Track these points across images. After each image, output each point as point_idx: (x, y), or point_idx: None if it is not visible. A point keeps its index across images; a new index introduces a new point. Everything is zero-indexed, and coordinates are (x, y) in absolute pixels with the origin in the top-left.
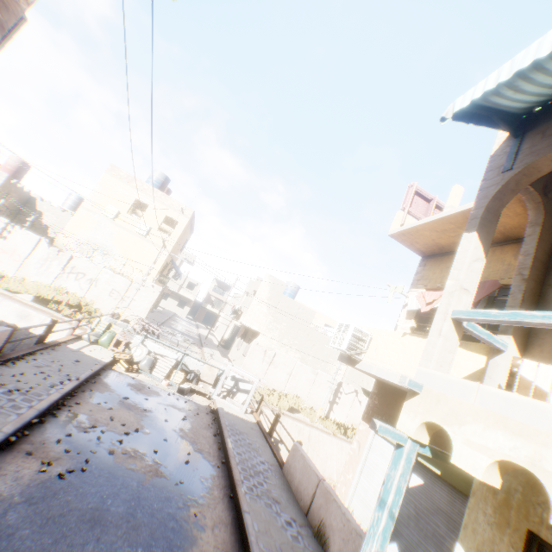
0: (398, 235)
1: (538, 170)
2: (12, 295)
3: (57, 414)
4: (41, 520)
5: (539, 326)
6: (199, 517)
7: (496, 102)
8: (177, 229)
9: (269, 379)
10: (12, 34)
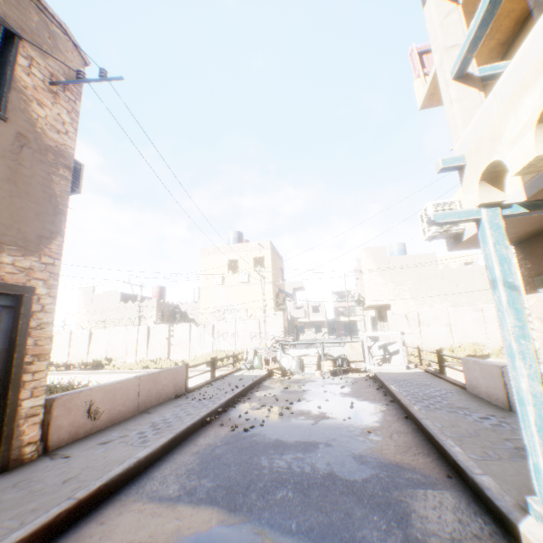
0: (427, 101)
1: None
2: (192, 369)
3: (234, 405)
4: (237, 450)
5: None
6: (373, 433)
7: None
8: (266, 262)
9: (429, 341)
10: (81, 177)
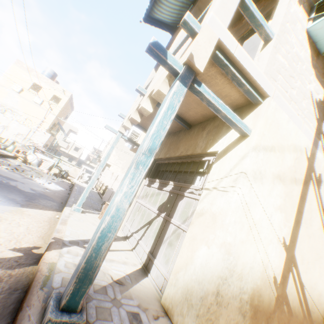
0: None
1: None
2: None
3: None
4: None
5: None
6: (49, 190)
7: (158, 17)
8: (61, 103)
9: (114, 188)
10: None
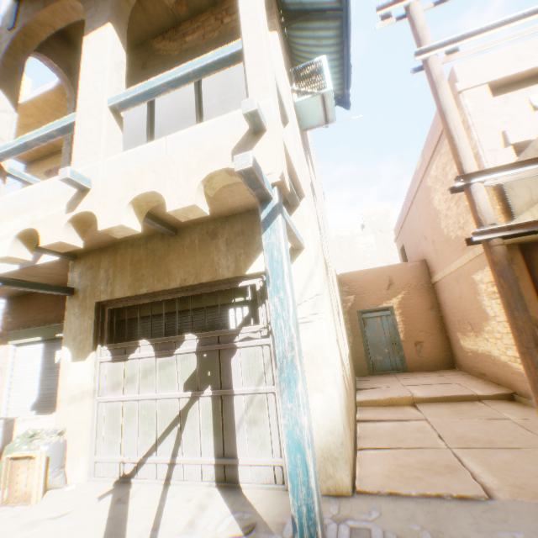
0: None
1: (39, 35)
2: None
3: None
4: None
5: (41, 144)
6: None
7: None
8: None
9: None
10: None
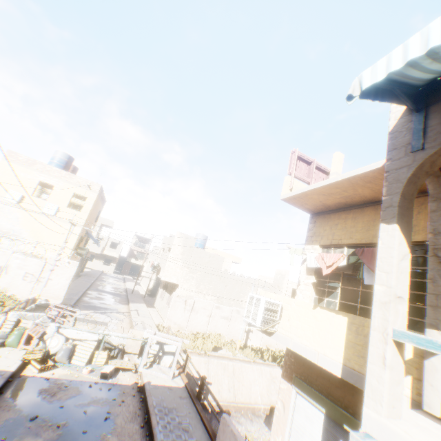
0: (289, 199)
1: None
2: None
3: None
4: None
5: None
6: None
7: (407, 73)
8: (87, 205)
9: (192, 325)
10: None
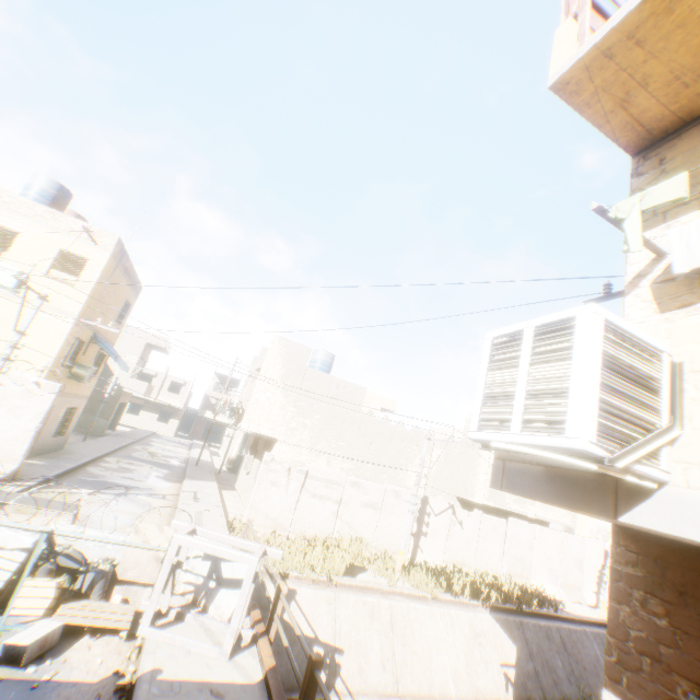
0: (584, 69)
1: None
2: None
3: None
4: None
5: None
6: None
7: None
8: (88, 273)
9: (303, 520)
10: None
